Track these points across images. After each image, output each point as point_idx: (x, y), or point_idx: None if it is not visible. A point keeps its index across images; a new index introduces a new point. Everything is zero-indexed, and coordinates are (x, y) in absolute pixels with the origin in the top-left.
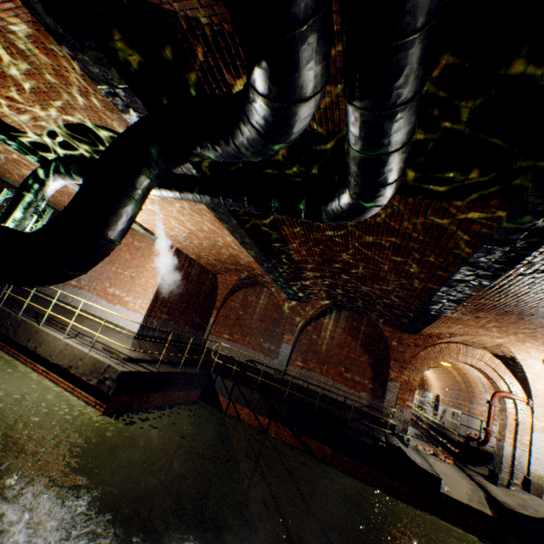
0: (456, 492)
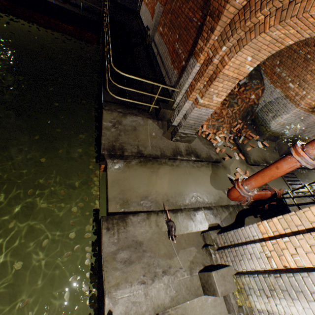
0: (121, 178)
